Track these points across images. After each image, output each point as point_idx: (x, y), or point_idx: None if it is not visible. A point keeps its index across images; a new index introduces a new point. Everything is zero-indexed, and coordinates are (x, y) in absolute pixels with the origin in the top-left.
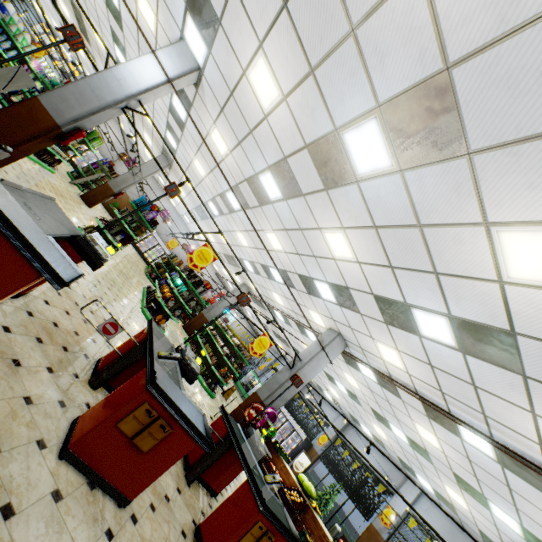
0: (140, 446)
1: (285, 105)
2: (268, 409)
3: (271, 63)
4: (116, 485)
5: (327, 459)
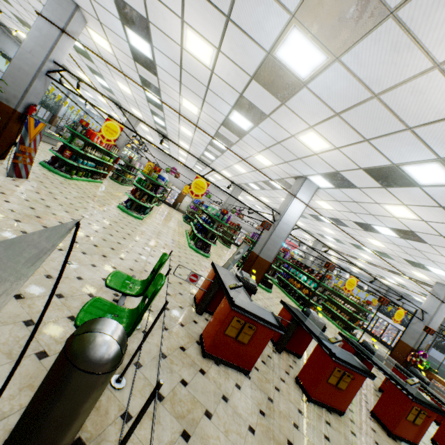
0: None
1: (423, 222)
2: (420, 352)
3: (414, 211)
4: None
5: (439, 347)
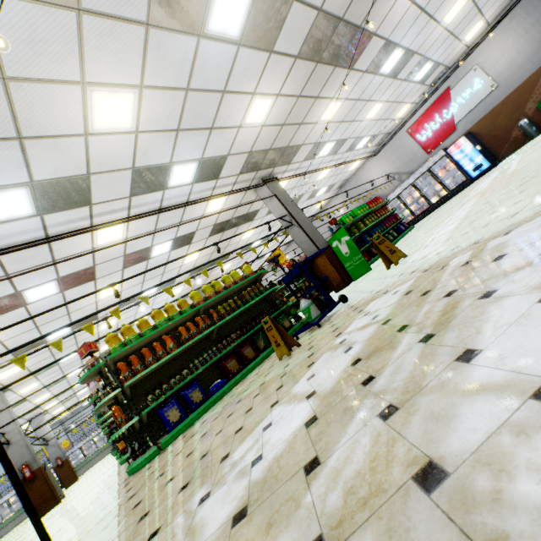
0: None
1: None
2: None
3: None
4: None
5: None
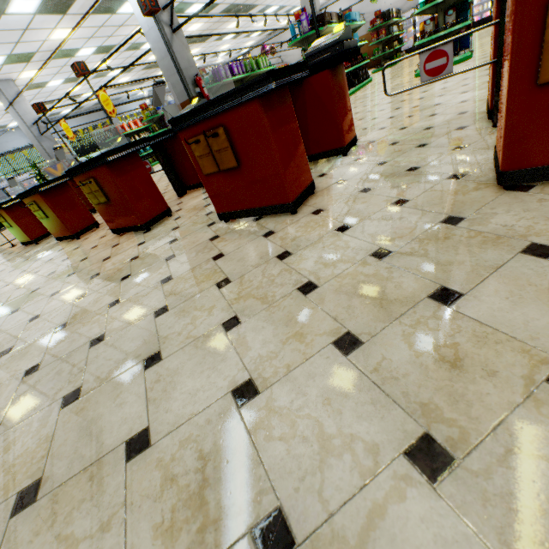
0: (229, 168)
1: None
2: None
3: None
4: (265, 205)
5: None
